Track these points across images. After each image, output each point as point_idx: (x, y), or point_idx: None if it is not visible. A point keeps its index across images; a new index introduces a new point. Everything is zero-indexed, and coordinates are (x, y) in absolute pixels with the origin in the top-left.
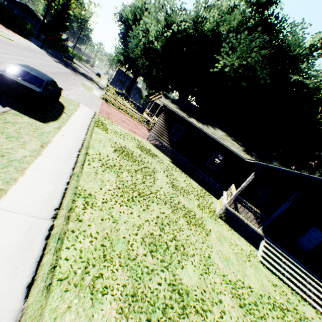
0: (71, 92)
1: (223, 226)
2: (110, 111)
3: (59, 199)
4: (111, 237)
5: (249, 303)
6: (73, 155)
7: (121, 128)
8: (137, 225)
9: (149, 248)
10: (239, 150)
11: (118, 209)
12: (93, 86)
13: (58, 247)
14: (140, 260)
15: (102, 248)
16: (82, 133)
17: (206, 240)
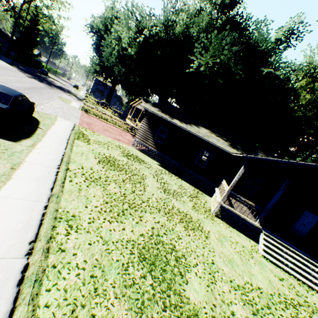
0: (46, 106)
1: (220, 224)
2: (91, 122)
3: (35, 229)
4: (102, 263)
5: (262, 307)
6: (51, 173)
7: (104, 137)
8: (131, 242)
9: (147, 267)
10: (224, 145)
11: (108, 227)
12: (71, 98)
13: (35, 292)
14: (139, 285)
15: (92, 280)
16: (61, 148)
17: (206, 244)
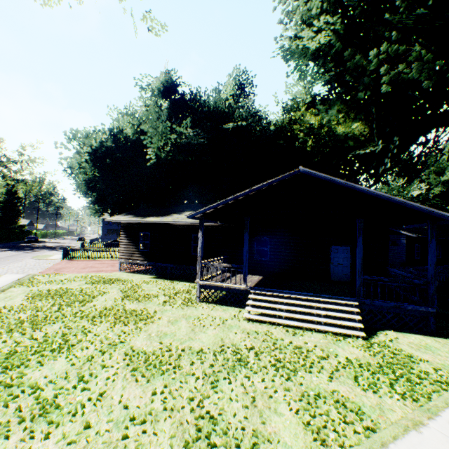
0: None
1: (199, 307)
2: (69, 265)
3: None
4: None
5: (161, 361)
6: None
7: (72, 275)
8: None
9: None
10: None
11: None
12: (57, 253)
13: None
14: None
15: None
16: None
17: (137, 328)
